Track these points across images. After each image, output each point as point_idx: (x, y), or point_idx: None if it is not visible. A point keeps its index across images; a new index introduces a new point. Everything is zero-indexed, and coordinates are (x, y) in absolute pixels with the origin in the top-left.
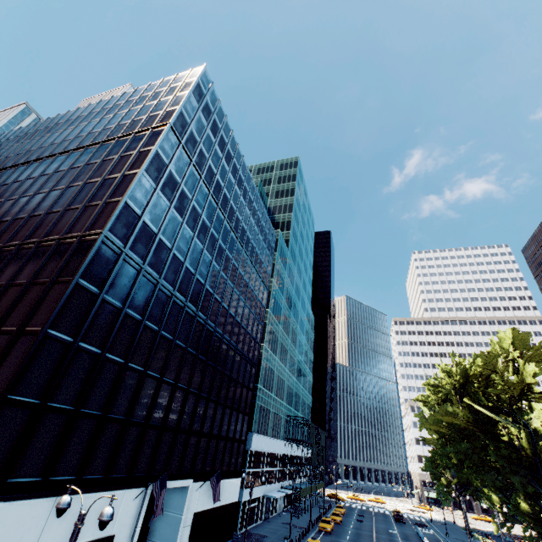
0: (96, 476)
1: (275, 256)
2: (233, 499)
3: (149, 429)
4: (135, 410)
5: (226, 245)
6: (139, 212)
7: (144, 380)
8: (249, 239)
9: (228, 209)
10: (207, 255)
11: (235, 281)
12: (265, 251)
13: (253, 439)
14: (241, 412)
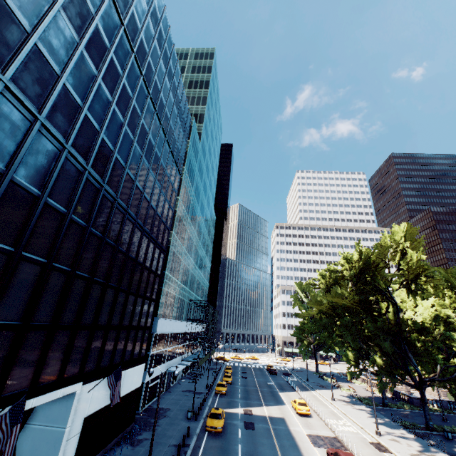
0: None
1: (188, 143)
2: (136, 385)
3: None
4: None
5: (134, 92)
6: None
7: None
8: (163, 104)
9: (137, 42)
10: (104, 89)
11: (144, 148)
12: (179, 130)
13: (158, 324)
14: (147, 298)
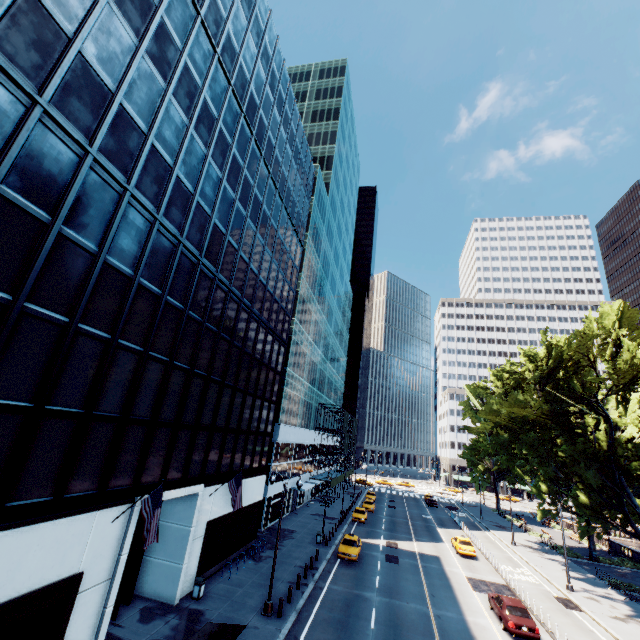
0: (34, 500)
1: (312, 201)
2: (257, 498)
3: (130, 426)
4: (102, 399)
5: (244, 160)
6: (67, 27)
7: (113, 354)
8: (278, 162)
9: (246, 98)
10: (213, 167)
11: (258, 222)
12: (300, 189)
13: (280, 431)
14: (267, 400)
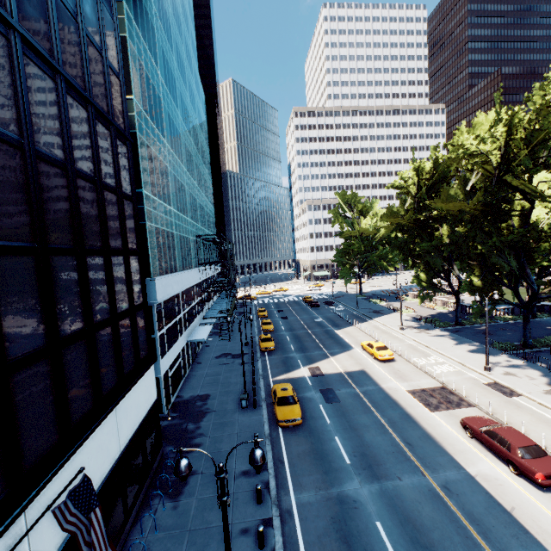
0: None
1: None
2: (147, 406)
3: None
4: None
5: None
6: None
7: None
8: None
9: None
10: None
11: None
12: None
13: (158, 289)
14: (116, 252)
